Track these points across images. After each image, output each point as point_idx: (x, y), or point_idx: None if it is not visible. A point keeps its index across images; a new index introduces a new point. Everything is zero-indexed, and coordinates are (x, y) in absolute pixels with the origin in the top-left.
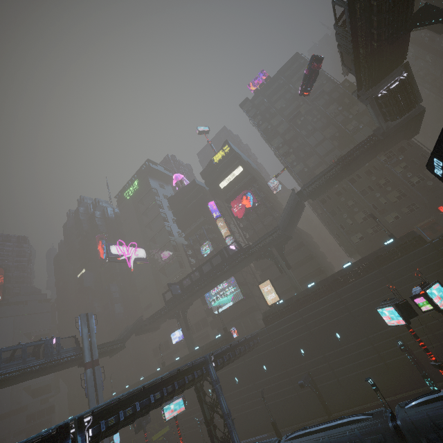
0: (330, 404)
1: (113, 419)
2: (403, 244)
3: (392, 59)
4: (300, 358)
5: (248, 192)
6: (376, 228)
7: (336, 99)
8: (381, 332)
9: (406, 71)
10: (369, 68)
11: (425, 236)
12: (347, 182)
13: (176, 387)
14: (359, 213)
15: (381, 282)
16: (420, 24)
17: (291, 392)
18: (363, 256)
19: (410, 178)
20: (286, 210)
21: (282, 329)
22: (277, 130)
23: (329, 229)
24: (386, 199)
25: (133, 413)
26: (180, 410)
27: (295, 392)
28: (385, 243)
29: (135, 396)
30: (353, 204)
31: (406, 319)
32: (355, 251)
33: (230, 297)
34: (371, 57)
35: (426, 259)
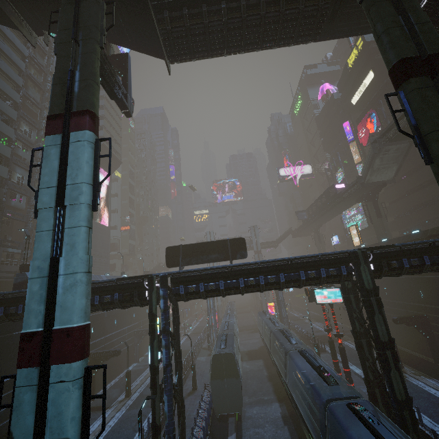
0: None
1: None
2: None
3: None
4: None
5: (372, 113)
6: None
7: None
8: (413, 304)
9: None
10: (345, 32)
11: None
12: None
13: None
14: None
15: None
16: None
17: None
18: None
19: None
20: (368, 160)
21: None
22: None
23: None
24: None
25: None
26: None
27: None
28: None
29: None
30: None
31: (309, 299)
32: None
33: (359, 223)
34: (329, 33)
35: None
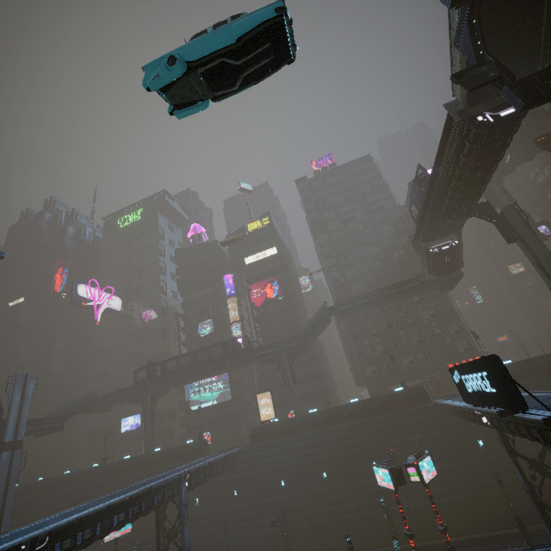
0: (295, 549)
1: (69, 542)
2: (410, 396)
3: (450, 227)
4: (278, 490)
5: (275, 281)
6: (391, 365)
7: (392, 220)
8: (366, 481)
9: (458, 238)
10: (430, 228)
11: (430, 388)
12: (378, 309)
13: (143, 508)
14: (380, 345)
15: (381, 429)
16: (479, 216)
17: (257, 527)
18: (370, 390)
19: (434, 328)
20: (312, 322)
21: (268, 453)
22: (326, 225)
23: (346, 349)
24: (408, 340)
25: (91, 536)
26: (125, 531)
27: (262, 529)
28: (395, 389)
29: (99, 515)
30: (376, 333)
31: (396, 485)
32: (364, 382)
33: (216, 394)
34: (434, 221)
35: (426, 418)
